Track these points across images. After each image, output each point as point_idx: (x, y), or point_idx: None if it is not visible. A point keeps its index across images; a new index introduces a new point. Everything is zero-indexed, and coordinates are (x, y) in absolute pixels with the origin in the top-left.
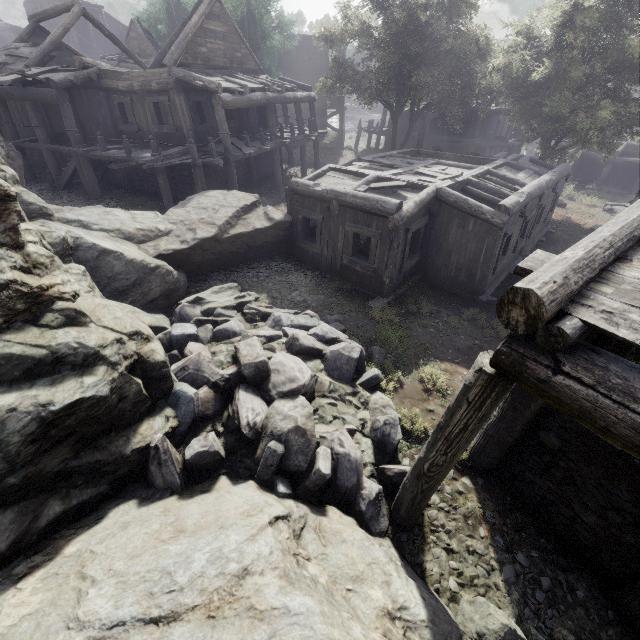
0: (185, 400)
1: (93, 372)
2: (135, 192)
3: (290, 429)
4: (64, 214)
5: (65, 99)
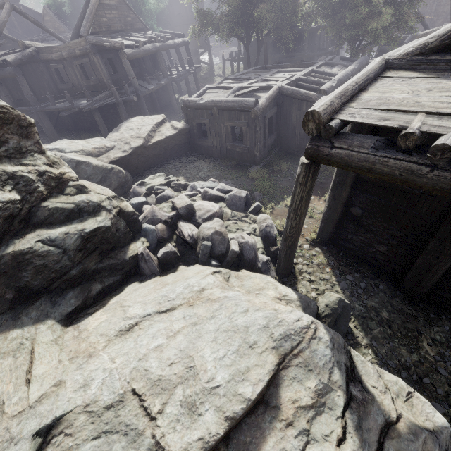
0: (150, 232)
1: (100, 215)
2: (80, 131)
3: (213, 233)
4: (45, 146)
5: (19, 73)
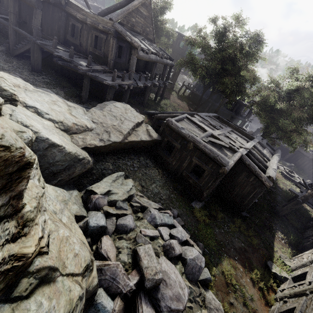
0: None
1: None
2: (63, 76)
3: None
4: (24, 97)
5: (39, 7)
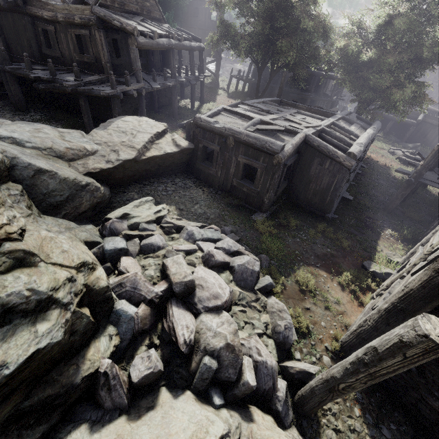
0: (126, 318)
1: (46, 317)
2: (57, 108)
3: (222, 347)
4: None
5: None
